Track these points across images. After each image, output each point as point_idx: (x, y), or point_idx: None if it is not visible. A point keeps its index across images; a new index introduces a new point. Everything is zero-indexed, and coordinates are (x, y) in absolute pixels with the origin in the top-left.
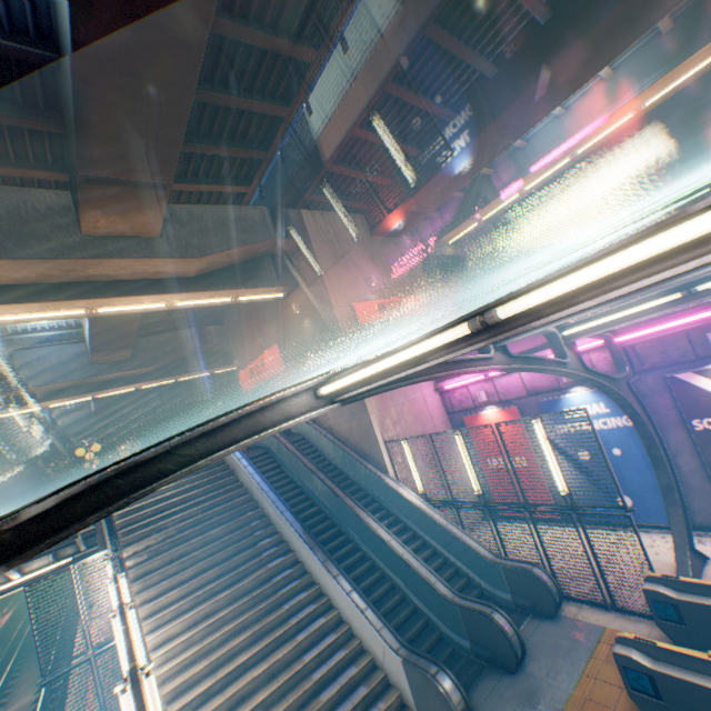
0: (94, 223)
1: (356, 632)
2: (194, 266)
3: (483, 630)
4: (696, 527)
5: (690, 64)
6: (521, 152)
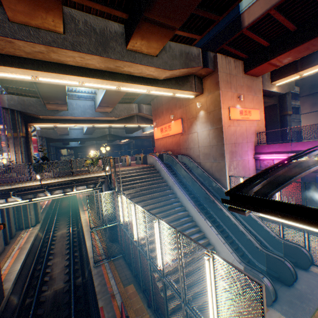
0: (134, 44)
1: (216, 250)
2: (165, 74)
3: (277, 266)
4: None
5: None
6: None
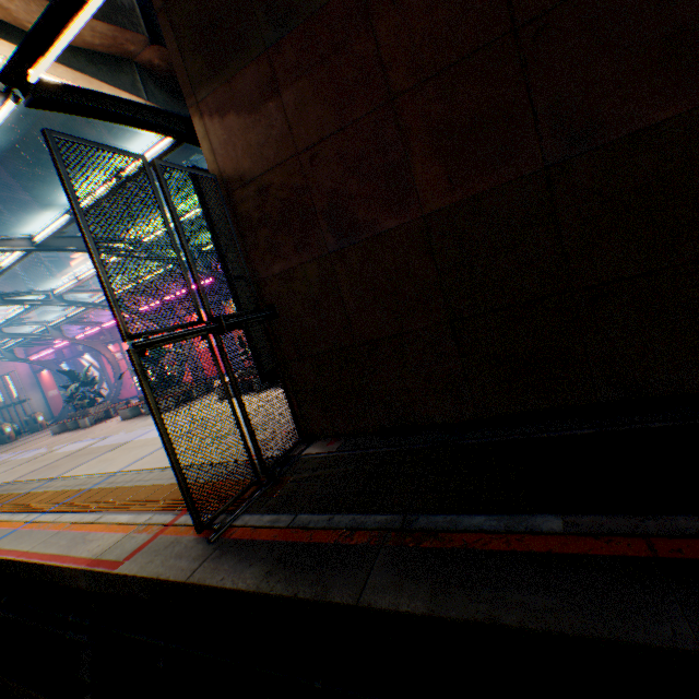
0: None
1: None
2: None
3: None
4: None
5: None
6: None
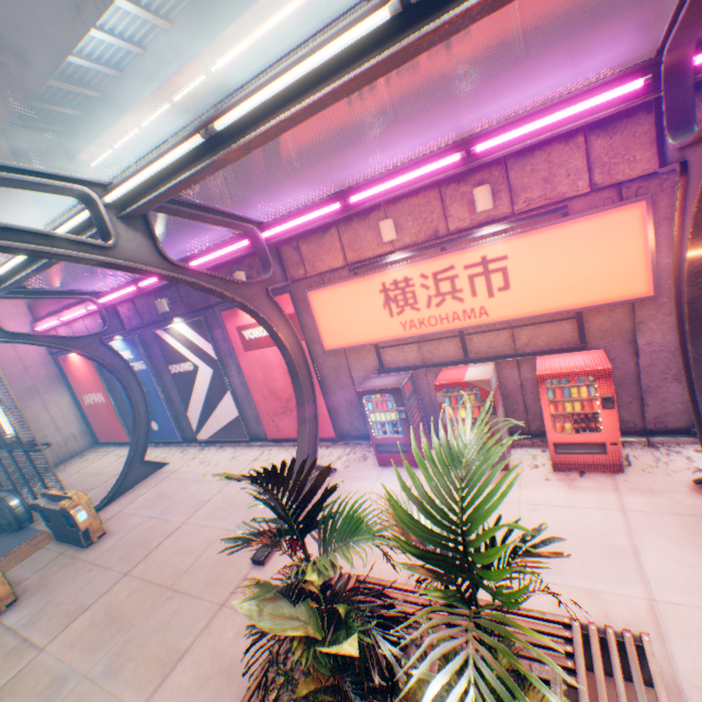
0: None
1: None
2: None
3: None
4: (190, 440)
5: (228, 44)
6: (121, 82)
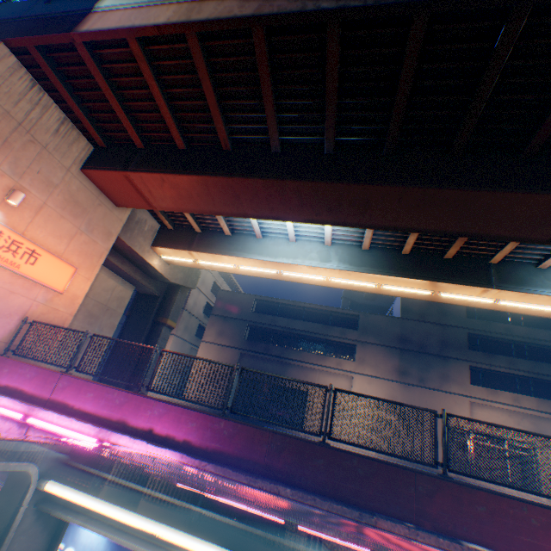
0: None
1: None
2: None
3: None
4: None
5: (363, 278)
6: (256, 240)
